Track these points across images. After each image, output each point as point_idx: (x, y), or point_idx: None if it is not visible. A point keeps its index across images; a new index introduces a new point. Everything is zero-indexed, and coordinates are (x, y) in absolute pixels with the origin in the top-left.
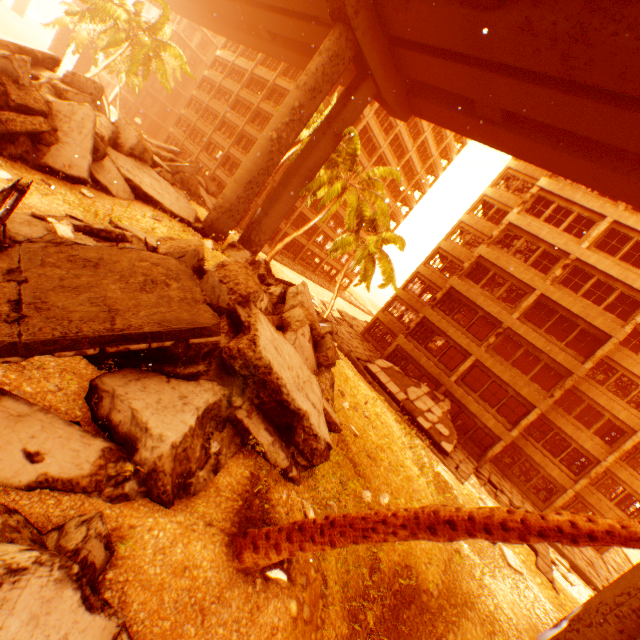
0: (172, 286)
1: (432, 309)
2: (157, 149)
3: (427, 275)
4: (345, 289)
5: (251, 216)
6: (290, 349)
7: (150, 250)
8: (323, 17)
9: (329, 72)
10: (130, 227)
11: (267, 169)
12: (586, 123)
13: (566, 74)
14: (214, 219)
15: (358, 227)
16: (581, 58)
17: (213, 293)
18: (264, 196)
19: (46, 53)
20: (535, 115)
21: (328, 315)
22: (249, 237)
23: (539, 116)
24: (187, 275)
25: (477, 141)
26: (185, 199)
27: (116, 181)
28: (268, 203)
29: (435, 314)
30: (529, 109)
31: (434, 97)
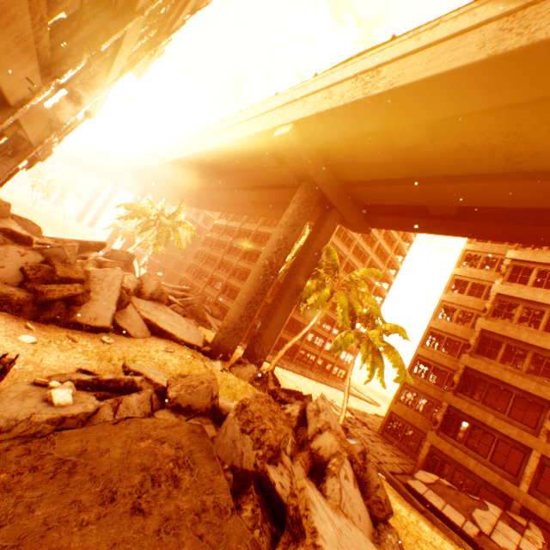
0: (182, 481)
1: (454, 394)
2: (172, 290)
3: (428, 356)
4: (343, 380)
5: (249, 328)
6: (358, 538)
7: (159, 391)
8: (289, 183)
9: (303, 211)
10: (142, 366)
11: (263, 288)
12: (549, 198)
13: (513, 168)
14: (220, 339)
15: (352, 323)
16: (524, 153)
17: (233, 448)
18: (259, 310)
19: (97, 241)
20: (491, 203)
21: (343, 419)
22: (252, 350)
23: (496, 203)
24: (203, 450)
25: (438, 234)
26: (194, 326)
27: (135, 322)
28: (266, 316)
29: (461, 400)
30: (483, 200)
31: (388, 212)
